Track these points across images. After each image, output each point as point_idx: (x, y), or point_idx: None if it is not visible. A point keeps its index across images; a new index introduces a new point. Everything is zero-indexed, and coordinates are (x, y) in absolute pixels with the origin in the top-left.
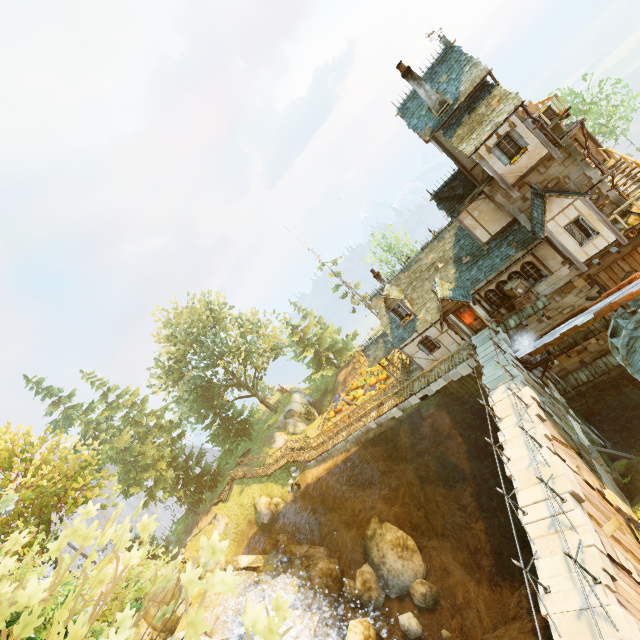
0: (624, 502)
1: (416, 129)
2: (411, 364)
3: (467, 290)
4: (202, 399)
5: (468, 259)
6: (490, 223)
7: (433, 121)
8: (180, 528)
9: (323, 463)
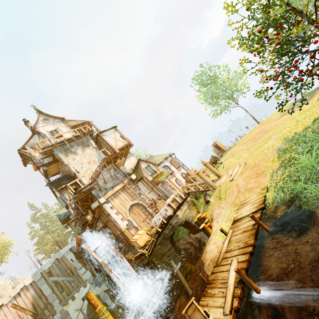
0: None
1: None
2: None
3: None
4: None
5: None
6: None
7: None
8: None
9: None
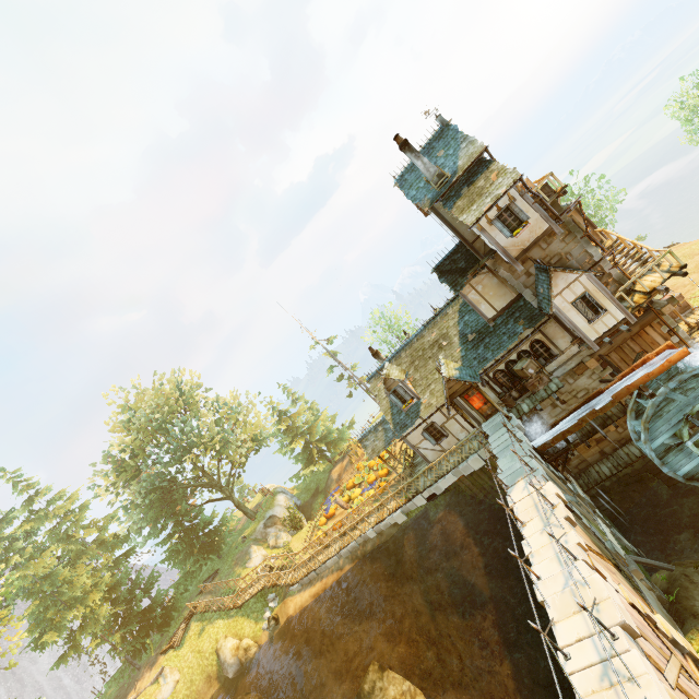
0: (675, 629)
1: (415, 200)
2: (415, 456)
3: (474, 370)
4: (160, 504)
5: (474, 336)
6: (495, 298)
7: (432, 193)
8: (112, 691)
9: (309, 587)
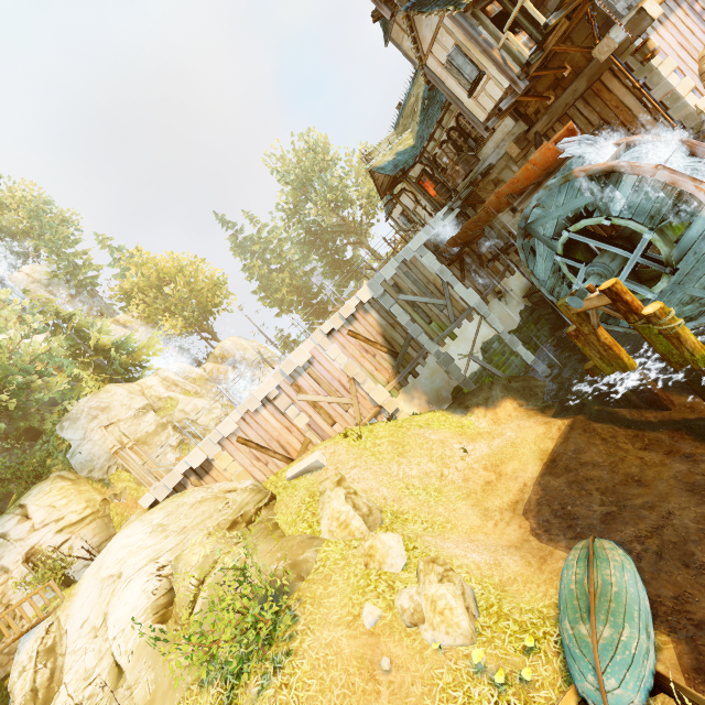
0: (432, 403)
1: None
2: None
3: (415, 153)
4: (311, 243)
5: (426, 103)
6: None
7: None
8: None
9: None
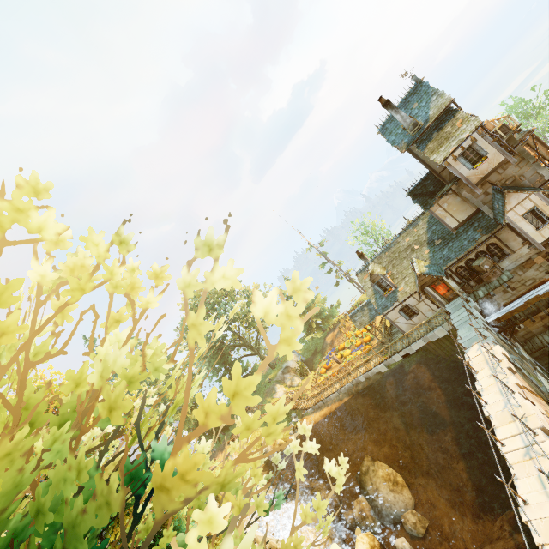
0: None
1: (394, 144)
2: (392, 328)
3: (440, 267)
4: (217, 356)
5: (440, 241)
6: (457, 213)
7: (408, 137)
8: None
9: (319, 410)
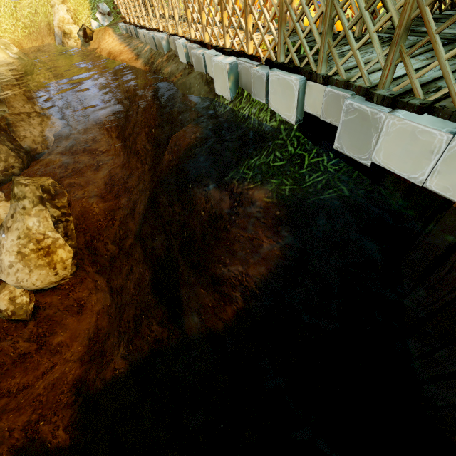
0: None
1: None
2: None
3: None
4: None
5: None
6: None
7: None
8: None
9: (121, 40)
